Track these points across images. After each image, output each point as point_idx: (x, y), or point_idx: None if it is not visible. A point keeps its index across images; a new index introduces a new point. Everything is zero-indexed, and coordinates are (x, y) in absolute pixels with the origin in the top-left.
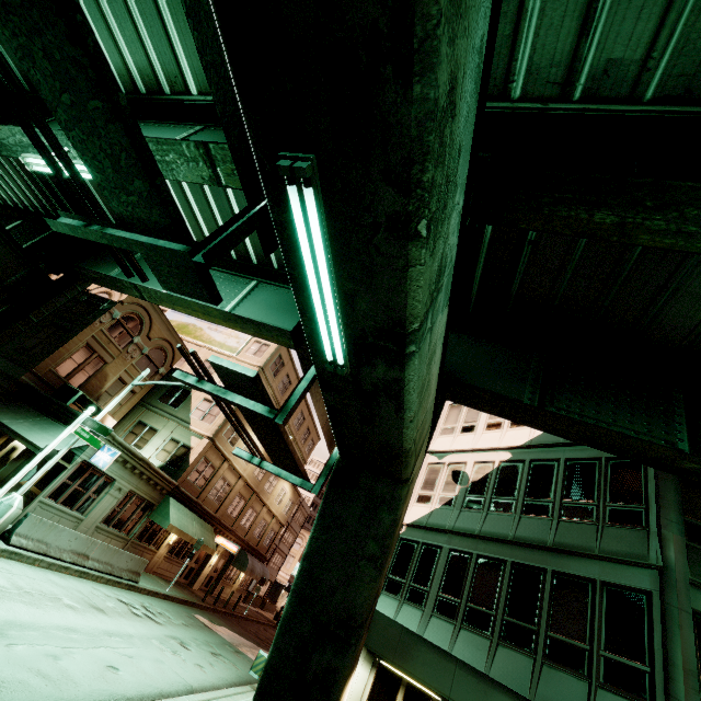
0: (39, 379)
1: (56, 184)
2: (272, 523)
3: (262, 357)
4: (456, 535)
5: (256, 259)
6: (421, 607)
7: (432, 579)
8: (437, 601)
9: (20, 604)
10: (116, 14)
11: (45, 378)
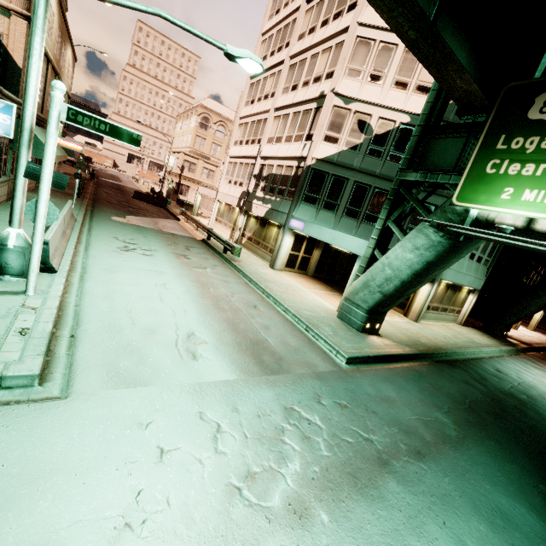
0: None
1: None
2: (65, 99)
3: None
4: (360, 172)
5: None
6: (334, 212)
7: (341, 198)
8: (346, 210)
9: (196, 316)
10: None
11: None
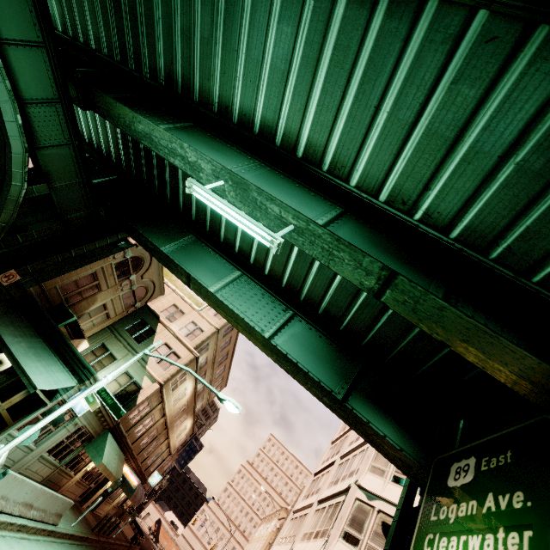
0: (43, 292)
1: (146, 154)
2: (165, 452)
3: (221, 320)
4: None
5: (305, 298)
6: None
7: None
8: None
9: None
10: (323, 102)
11: (48, 292)
